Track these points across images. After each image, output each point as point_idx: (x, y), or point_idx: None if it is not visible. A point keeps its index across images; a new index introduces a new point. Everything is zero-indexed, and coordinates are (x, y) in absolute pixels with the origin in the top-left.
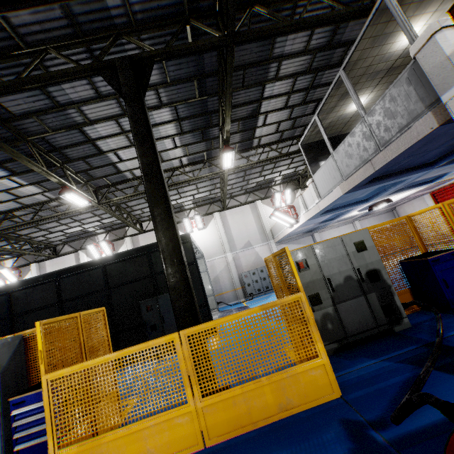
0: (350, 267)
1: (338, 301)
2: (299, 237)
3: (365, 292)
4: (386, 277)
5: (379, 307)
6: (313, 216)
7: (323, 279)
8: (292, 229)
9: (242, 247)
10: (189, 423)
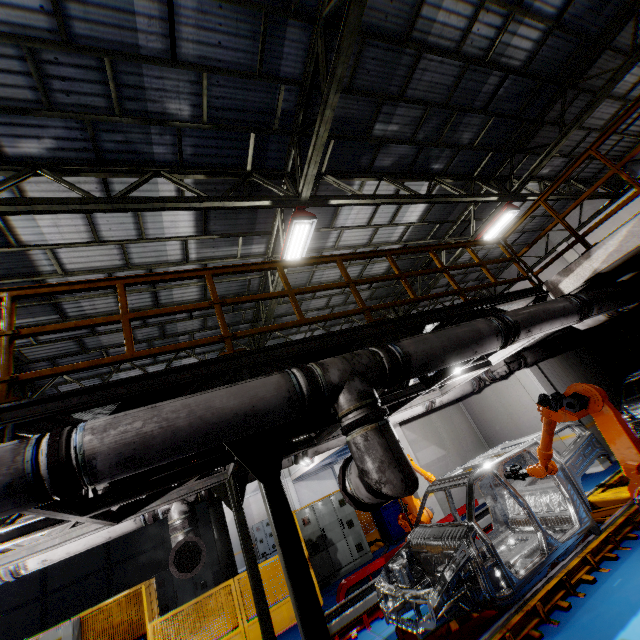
0: (336, 518)
1: (329, 545)
2: (319, 471)
3: (346, 536)
4: (358, 523)
5: (354, 546)
6: (325, 458)
7: (319, 529)
8: (309, 468)
9: (254, 490)
10: (240, 637)
